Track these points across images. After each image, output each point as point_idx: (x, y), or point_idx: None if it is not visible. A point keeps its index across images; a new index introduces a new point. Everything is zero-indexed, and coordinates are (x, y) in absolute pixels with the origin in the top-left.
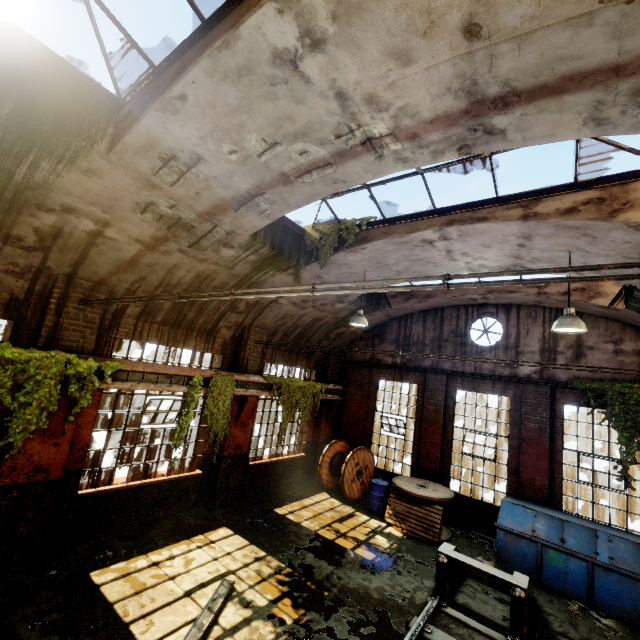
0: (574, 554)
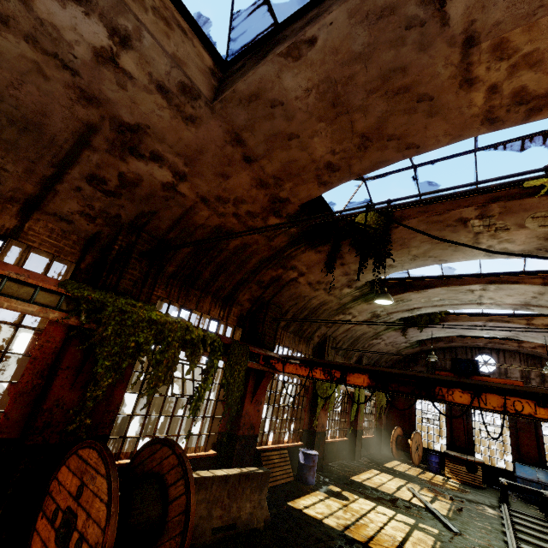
0: None
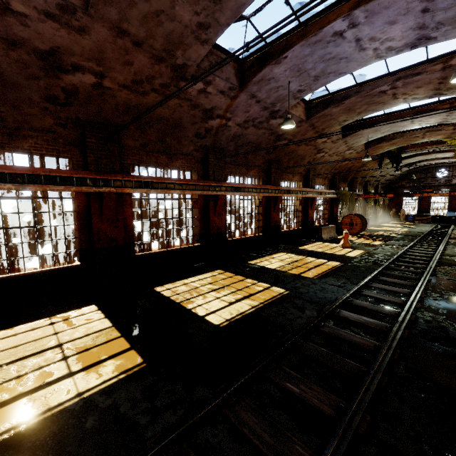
0: None
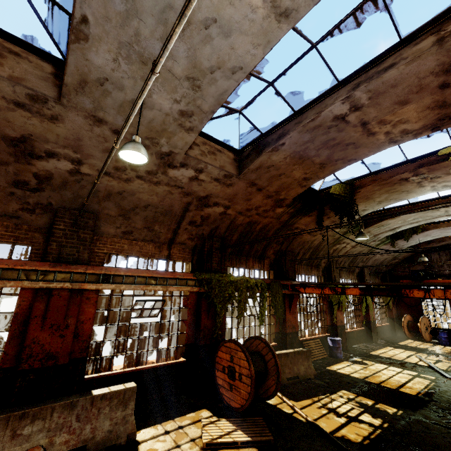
0: None
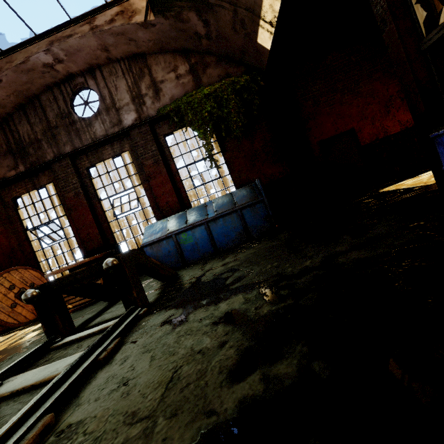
0: (195, 225)
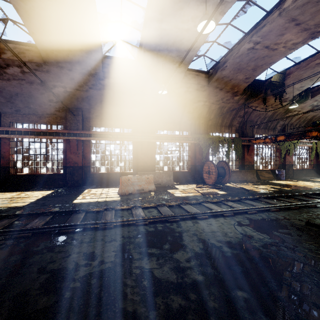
0: None
